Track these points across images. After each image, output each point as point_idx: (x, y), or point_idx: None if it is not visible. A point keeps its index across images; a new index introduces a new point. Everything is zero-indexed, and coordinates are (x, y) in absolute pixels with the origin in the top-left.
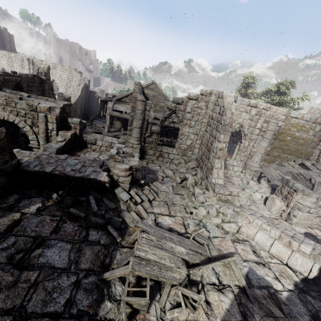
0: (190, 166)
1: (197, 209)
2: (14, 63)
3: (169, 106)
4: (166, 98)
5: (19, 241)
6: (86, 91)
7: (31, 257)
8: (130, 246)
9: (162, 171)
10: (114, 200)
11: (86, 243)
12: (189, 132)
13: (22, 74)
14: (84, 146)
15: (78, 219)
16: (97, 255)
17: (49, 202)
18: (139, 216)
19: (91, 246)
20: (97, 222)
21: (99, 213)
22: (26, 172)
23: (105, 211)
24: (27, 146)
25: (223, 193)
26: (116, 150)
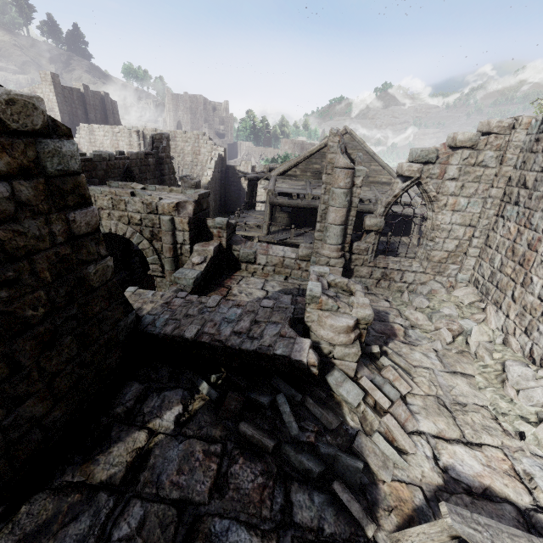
0: (465, 299)
1: (538, 426)
2: (119, 142)
3: (405, 170)
4: (373, 156)
5: (151, 515)
6: (221, 167)
7: None
8: None
9: (397, 313)
10: (328, 402)
11: (293, 535)
12: (453, 222)
13: (132, 154)
14: (235, 267)
15: (260, 452)
16: None
17: (196, 403)
18: (392, 445)
19: None
20: (305, 470)
21: (302, 439)
22: (151, 337)
23: (315, 436)
24: (144, 269)
25: None
26: (318, 284)
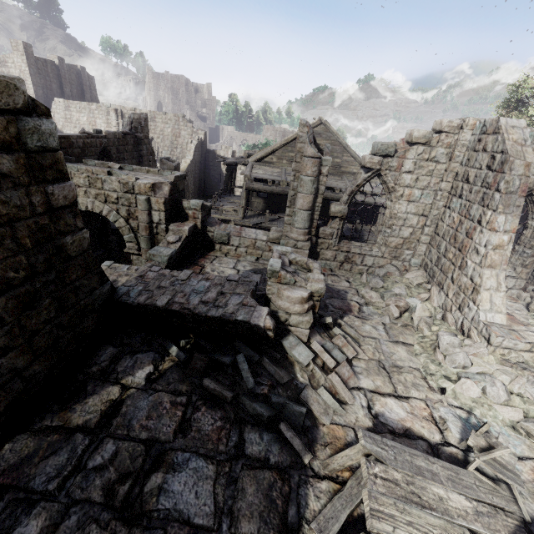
0: (414, 281)
1: (456, 383)
2: (97, 120)
3: (367, 162)
4: (346, 147)
5: (122, 450)
6: (201, 150)
7: (145, 493)
8: (333, 476)
9: (355, 292)
10: (282, 362)
11: (243, 463)
12: (408, 211)
13: (109, 133)
14: (209, 248)
15: (221, 402)
16: (269, 497)
17: (166, 363)
18: (334, 397)
19: (252, 470)
20: (257, 414)
21: (257, 391)
22: (125, 306)
23: (269, 389)
24: (121, 249)
25: (512, 347)
26: (279, 260)
